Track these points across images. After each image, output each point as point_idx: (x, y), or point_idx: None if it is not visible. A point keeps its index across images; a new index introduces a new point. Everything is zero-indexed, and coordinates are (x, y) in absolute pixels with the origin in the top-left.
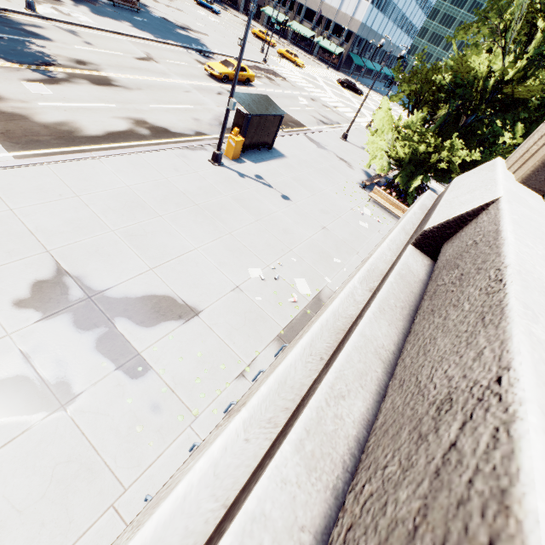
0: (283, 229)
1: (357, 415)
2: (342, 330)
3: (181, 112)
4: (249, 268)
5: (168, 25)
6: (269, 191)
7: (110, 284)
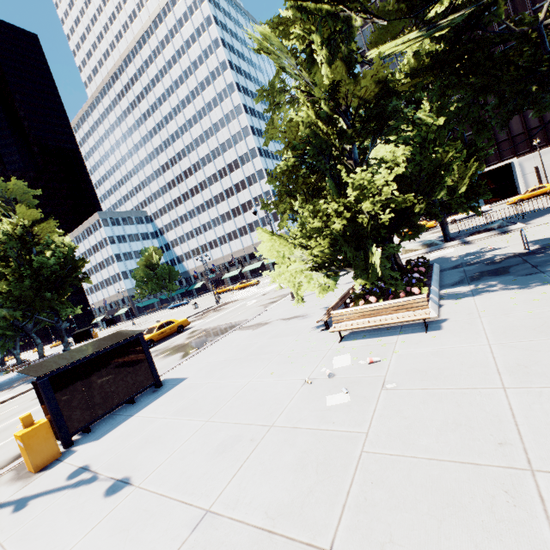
0: None
1: None
2: None
3: None
4: None
5: None
6: (75, 499)
7: None
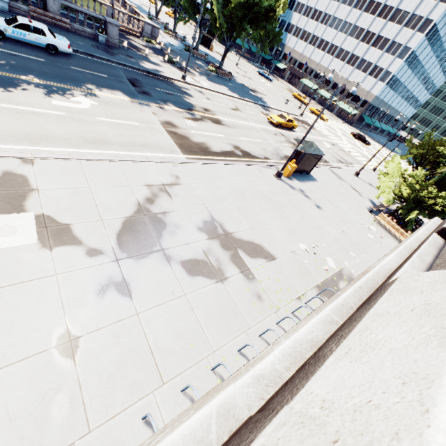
0: (318, 226)
1: (428, 260)
2: (412, 249)
3: (256, 144)
4: (299, 243)
5: (245, 88)
6: (308, 200)
7: (233, 231)
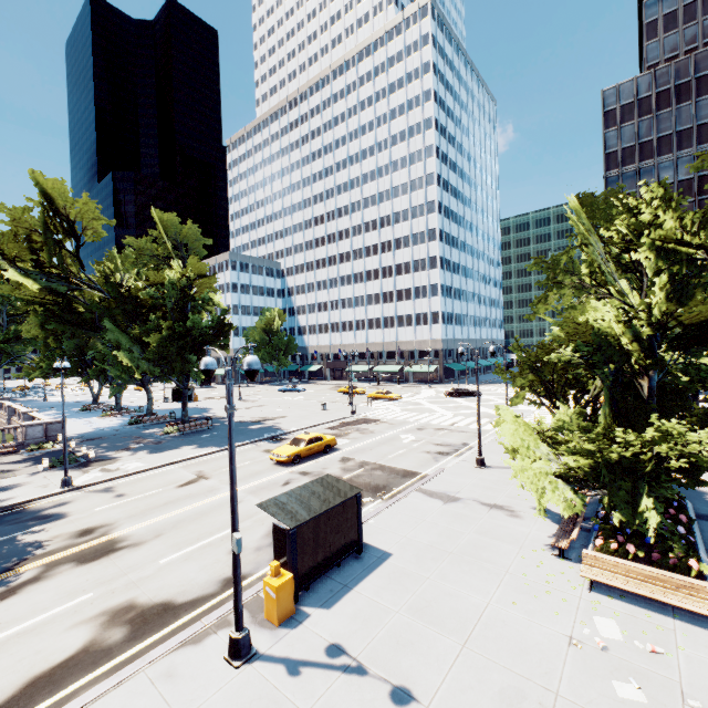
0: None
1: None
2: None
3: (212, 548)
4: None
5: (241, 426)
6: (358, 690)
7: None
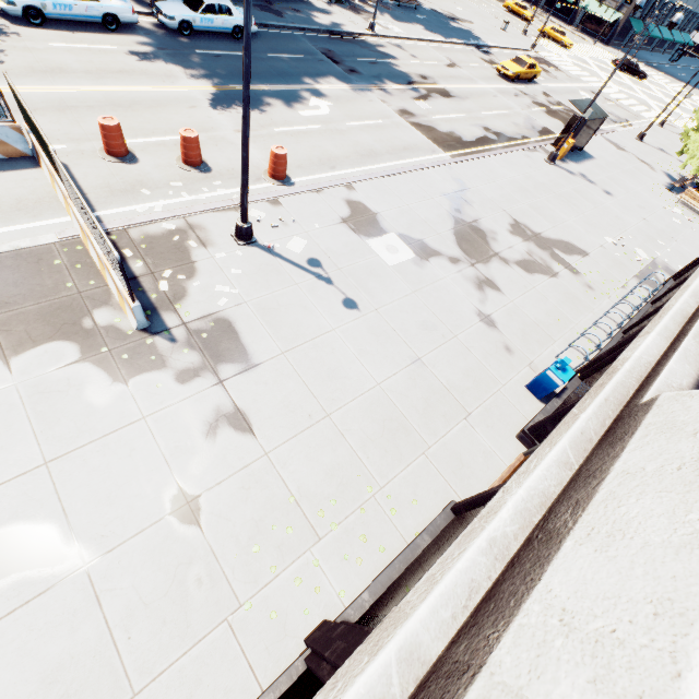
0: (615, 216)
1: None
2: None
3: (503, 118)
4: (603, 237)
5: (440, 18)
6: (594, 187)
7: (539, 232)
